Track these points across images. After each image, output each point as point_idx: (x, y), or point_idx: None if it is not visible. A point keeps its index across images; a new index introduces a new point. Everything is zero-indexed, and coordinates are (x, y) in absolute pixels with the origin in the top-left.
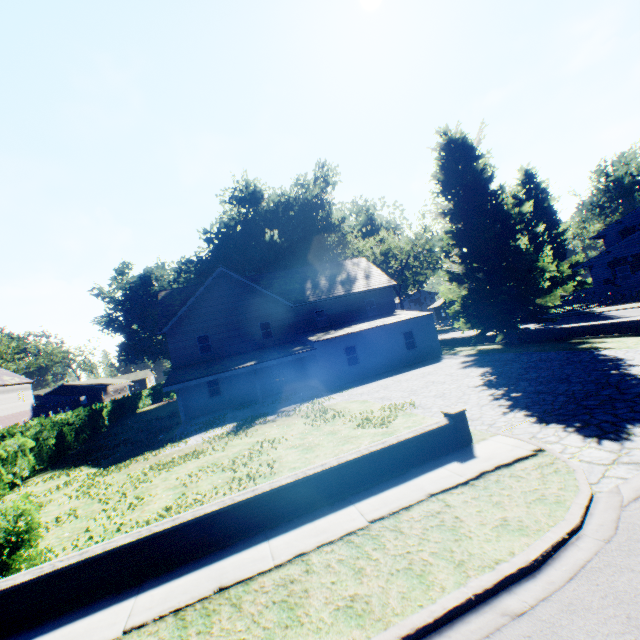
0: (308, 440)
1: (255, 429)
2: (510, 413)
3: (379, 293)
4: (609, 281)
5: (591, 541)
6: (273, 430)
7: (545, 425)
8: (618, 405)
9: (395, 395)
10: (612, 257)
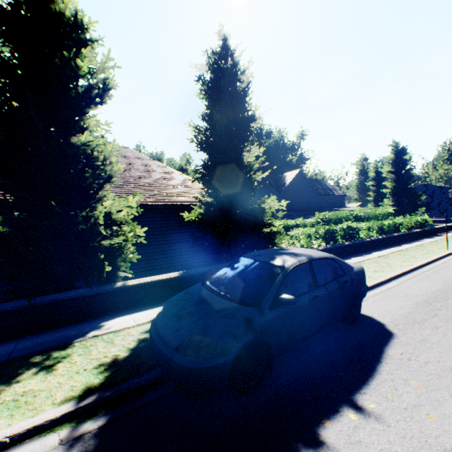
0: None
1: None
2: None
3: (341, 197)
4: None
5: None
6: None
7: None
8: None
9: None
10: None
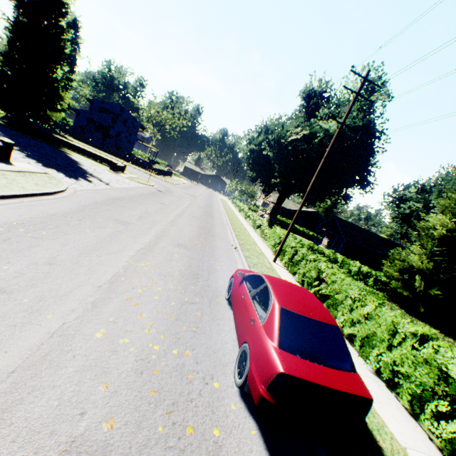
0: None
1: None
2: (27, 158)
3: None
4: (83, 128)
5: (68, 194)
6: None
7: (48, 168)
8: (78, 173)
9: None
10: (91, 117)
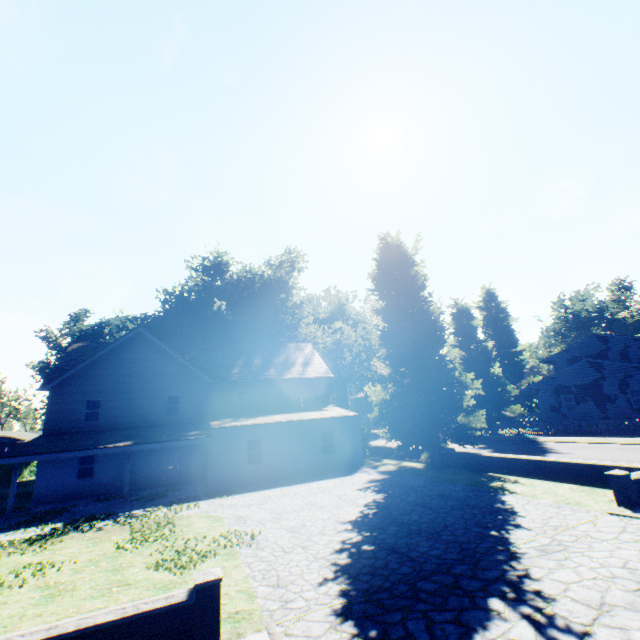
0: (77, 576)
1: (62, 539)
2: (329, 582)
3: (313, 383)
4: (555, 408)
5: None
6: (74, 546)
7: (339, 622)
8: (451, 601)
9: (257, 516)
10: (556, 384)
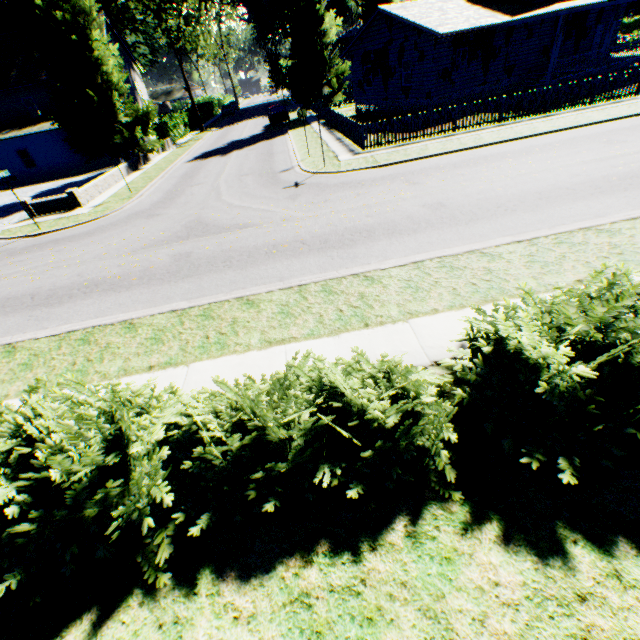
0: None
1: None
2: None
3: None
4: (361, 84)
5: None
6: None
7: None
8: None
9: None
10: (363, 49)
